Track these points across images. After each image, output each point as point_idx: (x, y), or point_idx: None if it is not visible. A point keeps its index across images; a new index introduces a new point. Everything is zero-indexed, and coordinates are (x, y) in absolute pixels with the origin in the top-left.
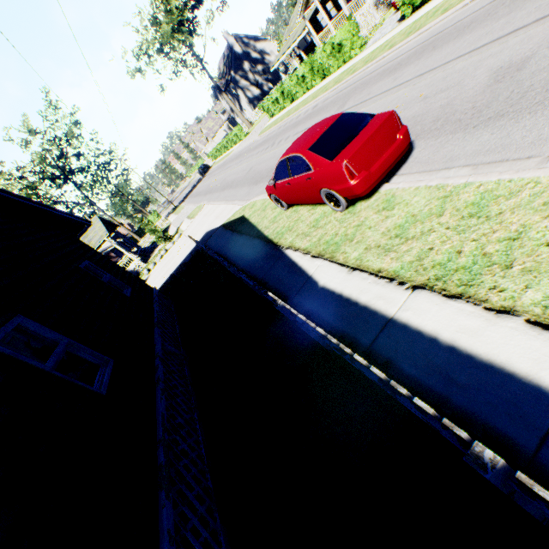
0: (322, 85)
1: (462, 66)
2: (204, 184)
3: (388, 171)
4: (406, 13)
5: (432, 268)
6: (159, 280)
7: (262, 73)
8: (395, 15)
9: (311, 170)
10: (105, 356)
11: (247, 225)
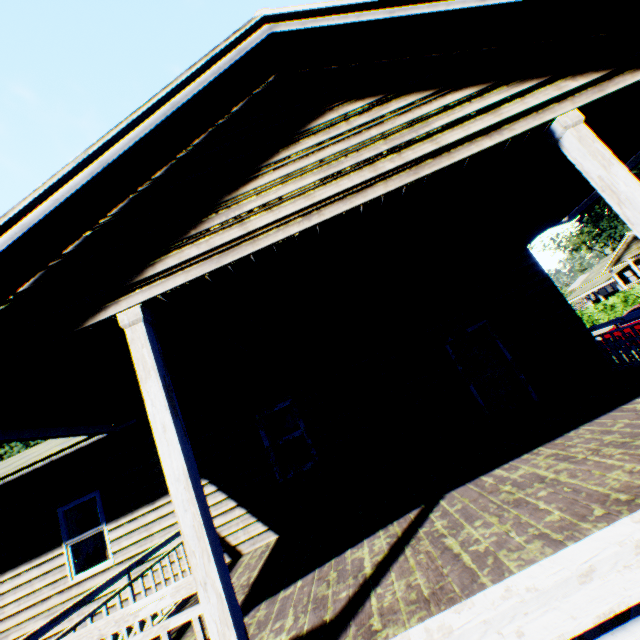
0: None
1: None
2: None
3: None
4: None
5: None
6: None
7: None
8: None
9: None
10: None
11: None
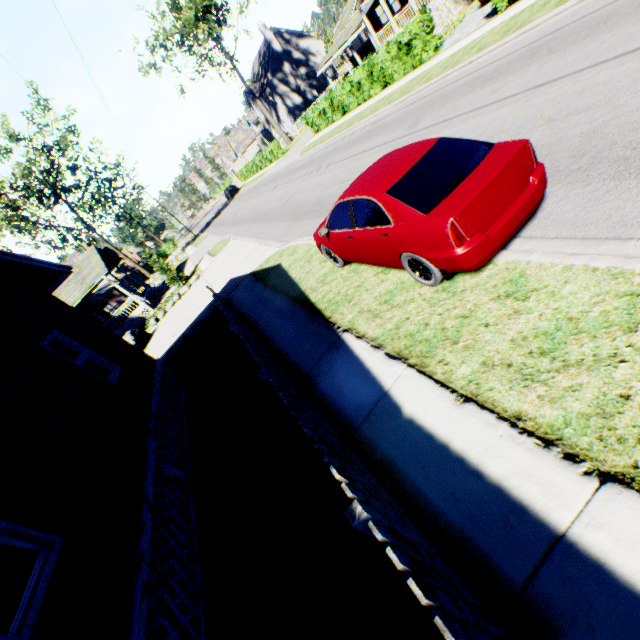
0: (383, 95)
1: (609, 76)
2: (231, 211)
3: (512, 234)
4: (499, 6)
5: (639, 443)
6: (168, 337)
7: (305, 77)
8: (480, 10)
9: (390, 223)
10: (47, 534)
11: (285, 279)
